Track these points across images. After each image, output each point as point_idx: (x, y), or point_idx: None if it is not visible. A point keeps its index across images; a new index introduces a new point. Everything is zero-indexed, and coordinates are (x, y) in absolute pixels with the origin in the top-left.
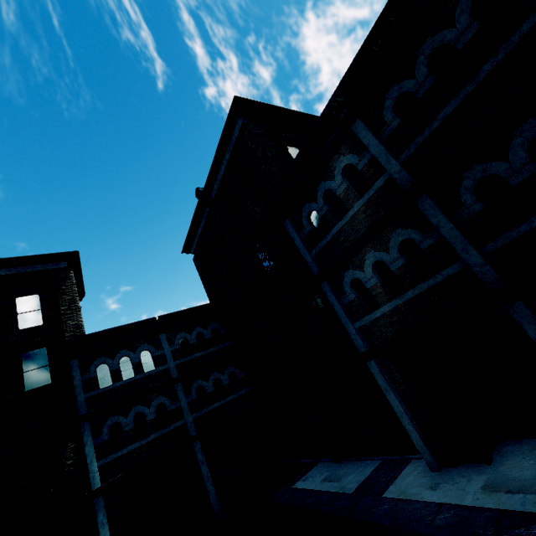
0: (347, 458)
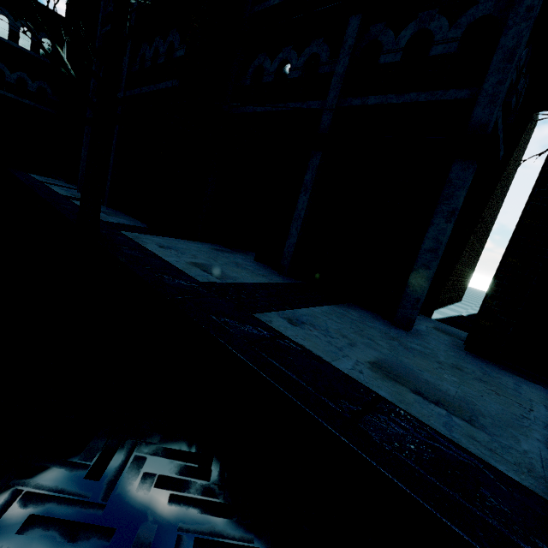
0: (73, 184)
